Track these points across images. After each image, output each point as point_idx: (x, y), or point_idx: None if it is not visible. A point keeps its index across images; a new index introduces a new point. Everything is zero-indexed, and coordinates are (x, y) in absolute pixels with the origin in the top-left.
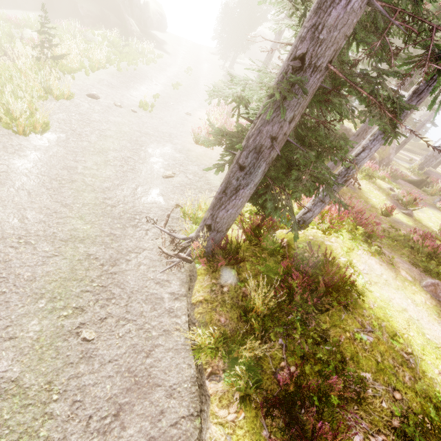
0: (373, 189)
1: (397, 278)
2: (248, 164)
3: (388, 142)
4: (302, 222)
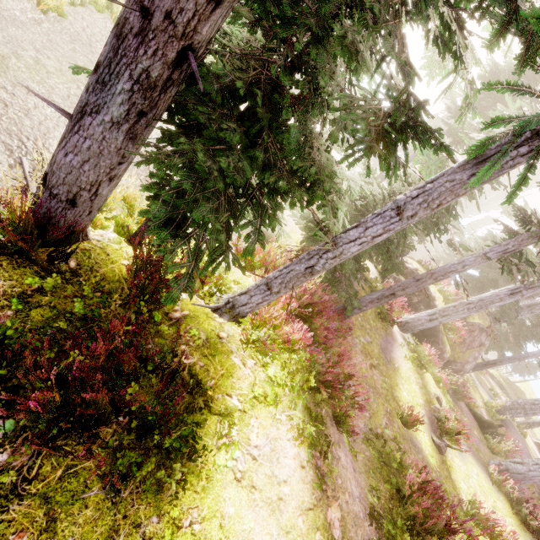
0: (414, 382)
1: (308, 513)
2: (104, 59)
3: (473, 346)
4: (231, 305)
